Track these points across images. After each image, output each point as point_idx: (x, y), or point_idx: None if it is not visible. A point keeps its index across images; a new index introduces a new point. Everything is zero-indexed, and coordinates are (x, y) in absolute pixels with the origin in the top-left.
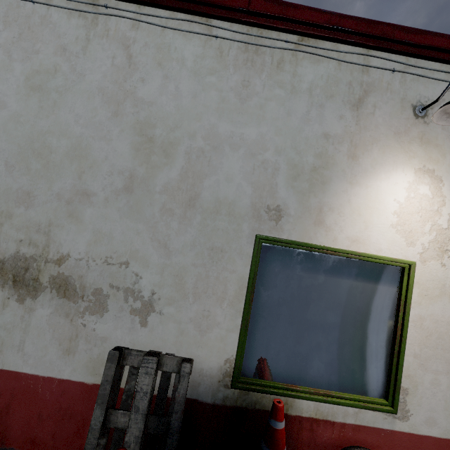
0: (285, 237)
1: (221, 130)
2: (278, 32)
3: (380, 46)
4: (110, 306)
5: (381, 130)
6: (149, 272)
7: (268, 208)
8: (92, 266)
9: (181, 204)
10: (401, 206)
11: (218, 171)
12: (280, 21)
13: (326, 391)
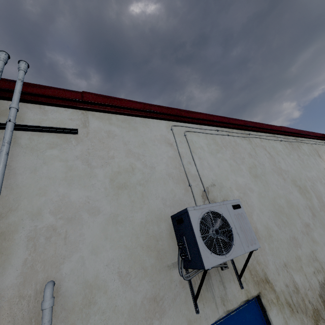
0: None
1: (308, 175)
2: (290, 136)
3: (310, 137)
4: None
5: None
6: None
7: None
8: None
9: None
10: None
11: (321, 193)
12: (290, 133)
13: None
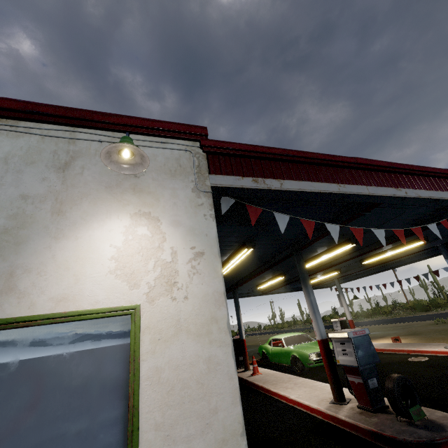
0: None
1: None
2: None
3: (82, 125)
4: None
5: (91, 186)
6: None
7: None
8: None
9: None
10: (119, 250)
11: None
12: None
13: None
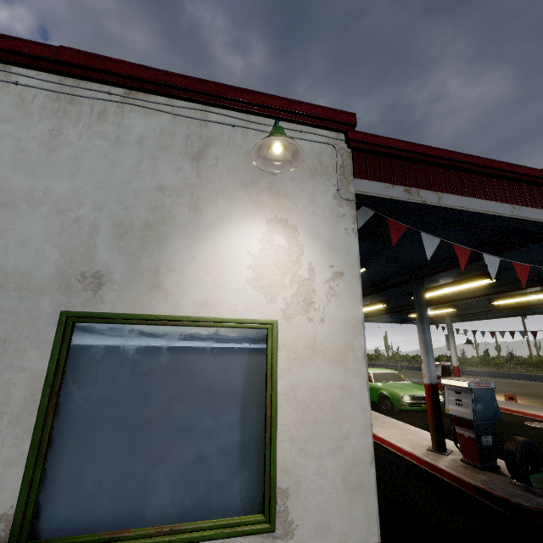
0: (108, 310)
1: (16, 184)
2: (100, 84)
3: (215, 103)
4: None
5: (226, 181)
6: None
7: (83, 275)
8: None
9: None
10: (255, 259)
11: (7, 234)
12: (99, 73)
13: (175, 526)
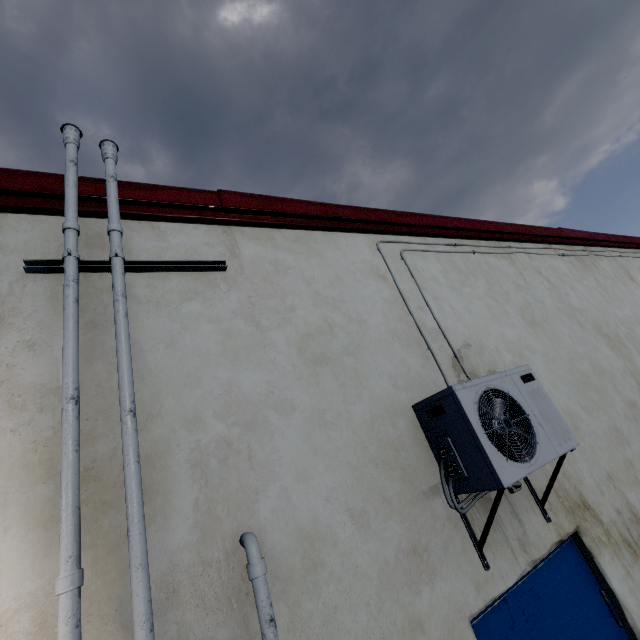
0: None
1: (619, 315)
2: (576, 246)
3: (610, 245)
4: None
5: None
6: None
7: None
8: None
9: None
10: None
11: None
12: (576, 240)
13: None
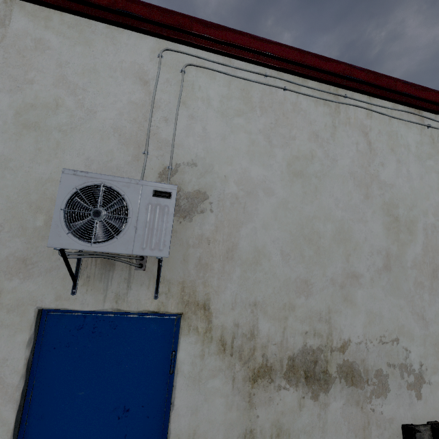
0: None
1: None
2: None
3: None
4: (390, 385)
5: None
6: (415, 345)
7: None
8: (370, 348)
9: (427, 277)
10: None
11: None
12: None
13: None
